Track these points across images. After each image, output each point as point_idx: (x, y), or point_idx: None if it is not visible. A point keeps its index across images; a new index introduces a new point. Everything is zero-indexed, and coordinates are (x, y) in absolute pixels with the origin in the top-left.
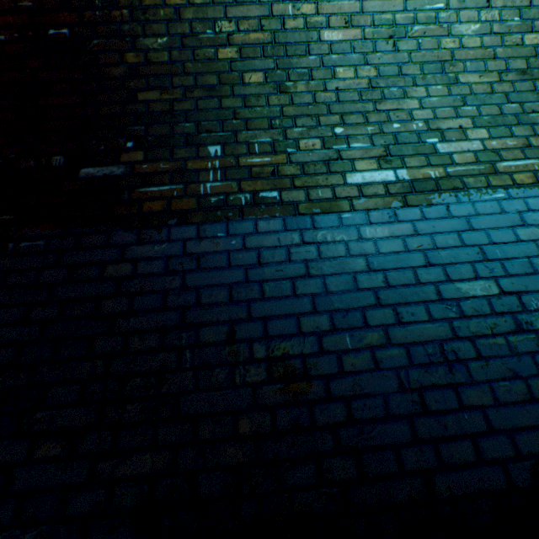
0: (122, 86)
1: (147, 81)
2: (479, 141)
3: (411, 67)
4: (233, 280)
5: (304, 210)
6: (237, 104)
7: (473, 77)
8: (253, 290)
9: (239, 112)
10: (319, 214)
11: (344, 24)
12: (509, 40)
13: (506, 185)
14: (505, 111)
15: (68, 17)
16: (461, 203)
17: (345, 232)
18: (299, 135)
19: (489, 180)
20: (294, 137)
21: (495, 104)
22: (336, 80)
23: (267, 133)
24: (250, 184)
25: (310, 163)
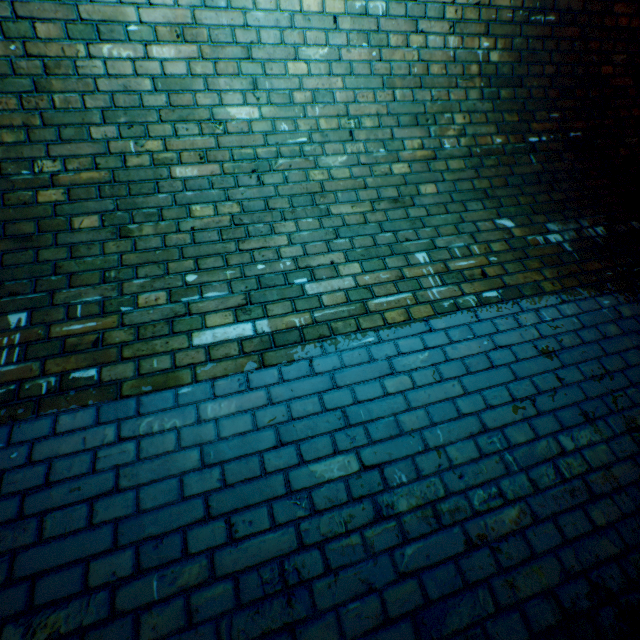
0: None
1: None
2: (352, 277)
3: (279, 201)
4: None
5: (130, 391)
6: (61, 255)
7: (346, 207)
8: (28, 529)
9: (63, 265)
10: (150, 393)
11: (199, 160)
12: (378, 169)
13: (377, 326)
14: (379, 241)
15: None
16: (327, 354)
17: (181, 413)
18: (140, 287)
19: (360, 322)
20: (133, 291)
21: (369, 234)
22: (193, 219)
23: (97, 289)
24: (60, 362)
25: (149, 324)
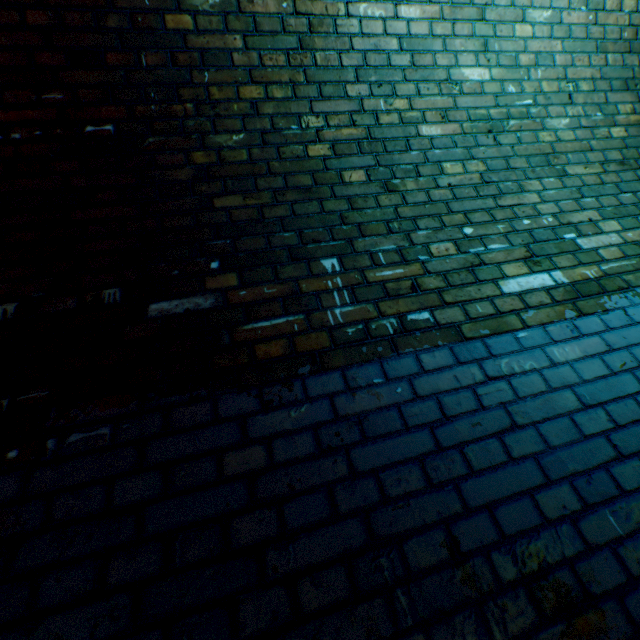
0: (191, 191)
1: (224, 183)
2: (615, 234)
3: (517, 161)
4: (421, 449)
5: (470, 333)
6: (342, 207)
7: (579, 168)
8: (454, 461)
9: (347, 215)
10: (490, 336)
11: (440, 119)
12: (597, 133)
13: None
14: (623, 201)
15: (113, 111)
16: (635, 305)
17: (531, 356)
18: (426, 238)
19: None
20: (421, 242)
21: (610, 194)
22: (445, 176)
23: (388, 239)
24: (390, 305)
25: (452, 272)
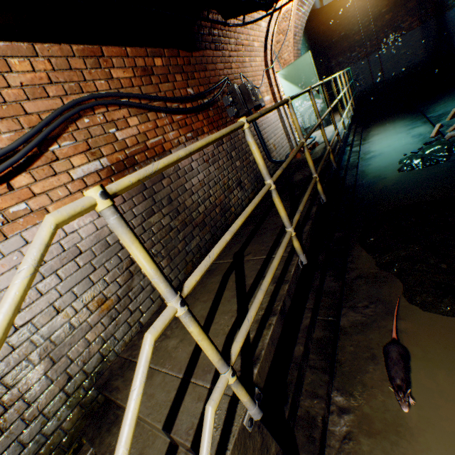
0: None
1: None
2: None
3: None
4: None
5: None
6: None
7: None
8: None
9: None
10: None
11: None
12: None
13: None
14: None
15: None
16: None
17: None
18: None
19: None
20: None
21: None
22: None
23: None
24: None
25: None
